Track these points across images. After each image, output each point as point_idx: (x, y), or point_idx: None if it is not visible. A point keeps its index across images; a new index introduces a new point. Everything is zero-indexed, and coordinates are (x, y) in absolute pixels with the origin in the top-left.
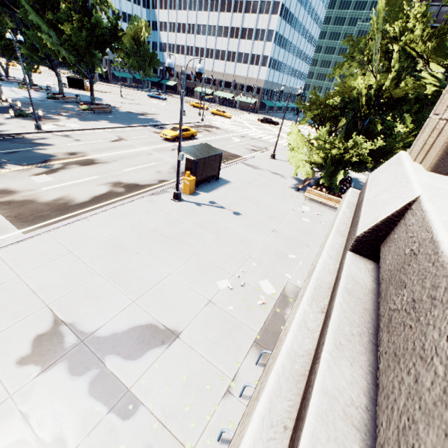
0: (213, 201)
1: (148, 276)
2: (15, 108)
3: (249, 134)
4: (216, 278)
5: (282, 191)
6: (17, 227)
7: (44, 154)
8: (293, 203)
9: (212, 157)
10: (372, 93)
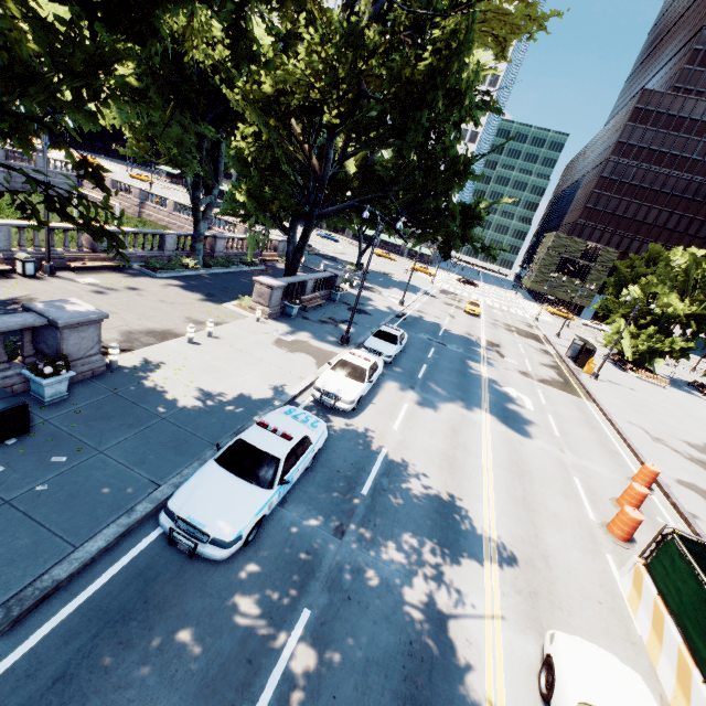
0: (608, 380)
1: (670, 424)
2: (311, 268)
3: (487, 302)
4: (690, 426)
5: (616, 371)
6: (579, 397)
7: (460, 336)
8: (637, 381)
9: (589, 346)
10: (684, 310)
